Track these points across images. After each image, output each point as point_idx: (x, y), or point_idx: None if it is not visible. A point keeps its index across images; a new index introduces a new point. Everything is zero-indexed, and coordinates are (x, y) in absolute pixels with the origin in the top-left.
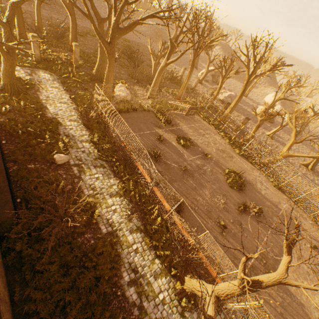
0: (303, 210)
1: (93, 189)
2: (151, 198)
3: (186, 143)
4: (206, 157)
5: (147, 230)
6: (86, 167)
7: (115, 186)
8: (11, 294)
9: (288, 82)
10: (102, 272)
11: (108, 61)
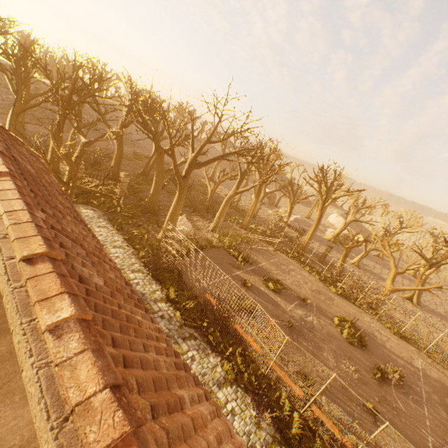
0: (441, 365)
1: None
2: (272, 380)
3: (276, 287)
4: (305, 303)
5: (287, 438)
6: (173, 342)
7: (219, 367)
8: None
9: (354, 203)
10: None
11: (179, 194)
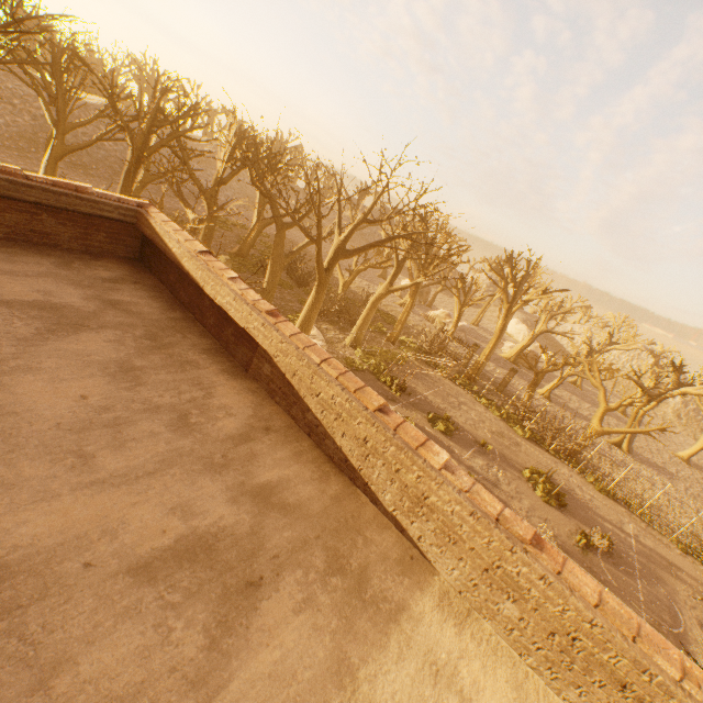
0: (657, 530)
1: None
2: None
3: (446, 427)
4: (485, 450)
5: None
6: None
7: None
8: None
9: (547, 305)
10: None
11: (316, 294)
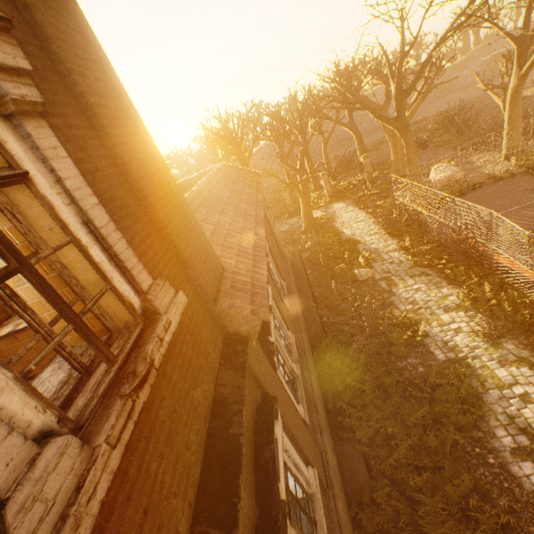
0: None
1: (412, 303)
2: None
3: None
4: None
5: None
6: (397, 279)
7: (452, 296)
8: (324, 402)
9: None
10: (443, 409)
11: (403, 140)
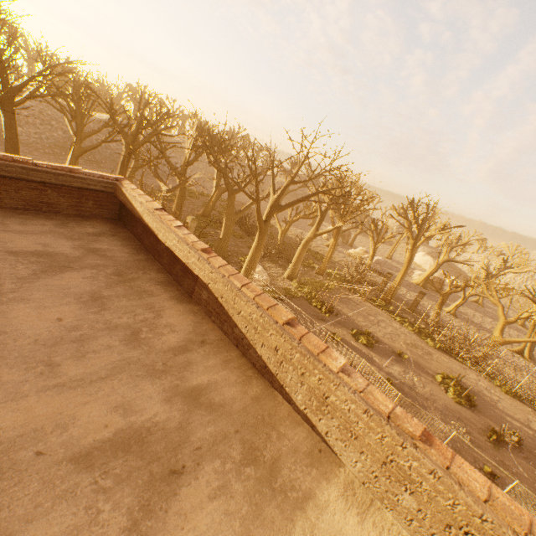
0: None
1: None
2: None
3: (367, 340)
4: (401, 359)
5: None
6: None
7: None
8: None
9: (447, 240)
10: None
11: (258, 240)
